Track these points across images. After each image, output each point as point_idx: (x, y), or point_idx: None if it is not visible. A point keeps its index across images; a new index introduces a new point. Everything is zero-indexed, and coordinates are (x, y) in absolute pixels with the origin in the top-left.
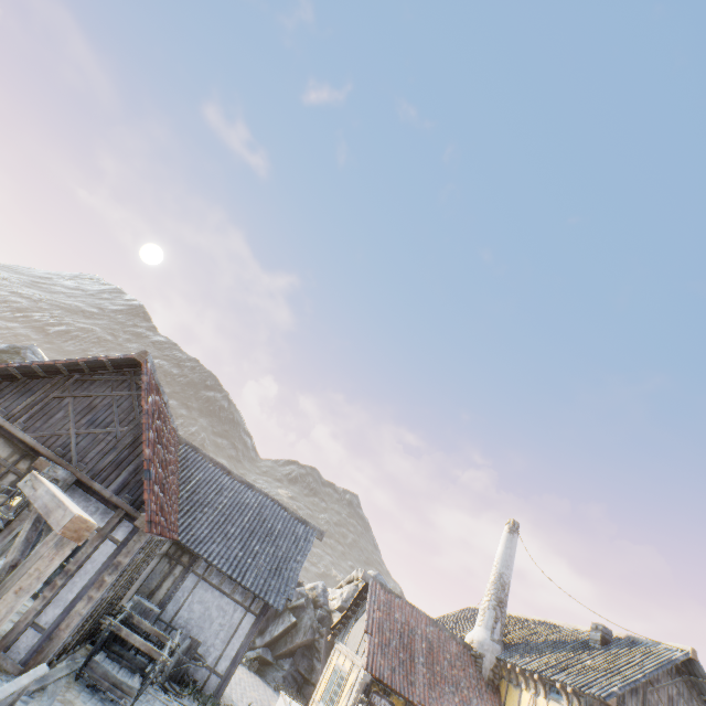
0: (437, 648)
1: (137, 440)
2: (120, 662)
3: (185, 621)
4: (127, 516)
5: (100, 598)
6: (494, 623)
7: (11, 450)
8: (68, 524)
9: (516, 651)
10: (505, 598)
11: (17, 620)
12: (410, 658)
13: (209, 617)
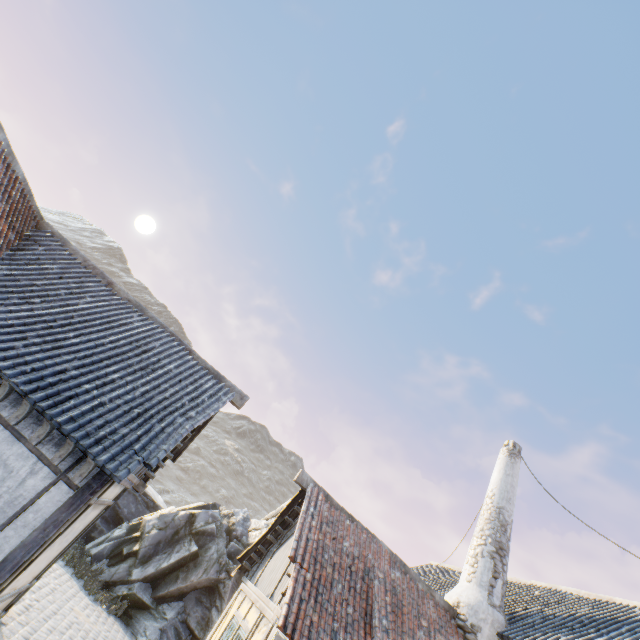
0: (407, 606)
1: None
2: None
3: None
4: None
5: None
6: (493, 579)
7: None
8: None
9: (532, 627)
10: (507, 544)
11: None
12: (365, 617)
13: None
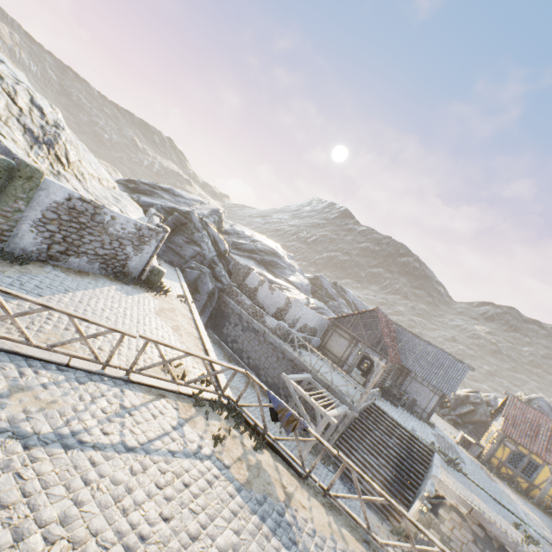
0: None
1: (381, 335)
2: (391, 398)
3: (410, 392)
4: (384, 357)
5: (382, 378)
6: None
7: (350, 337)
8: (382, 366)
9: None
10: None
11: (361, 380)
12: (535, 436)
13: (418, 392)
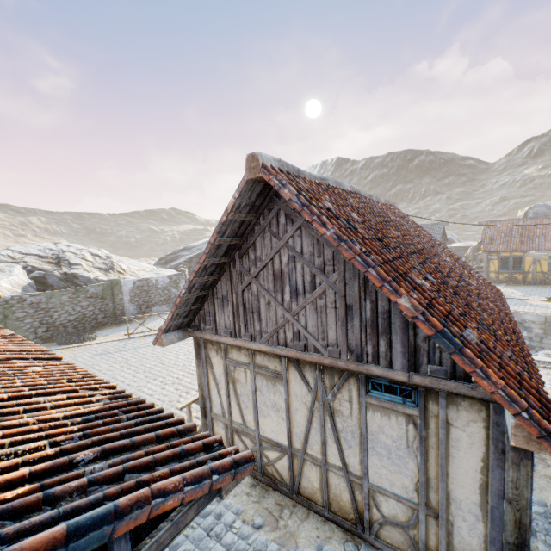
0: (531, 228)
1: None
2: None
3: None
4: None
5: None
6: None
7: None
8: None
9: None
10: None
11: None
12: (511, 239)
13: None
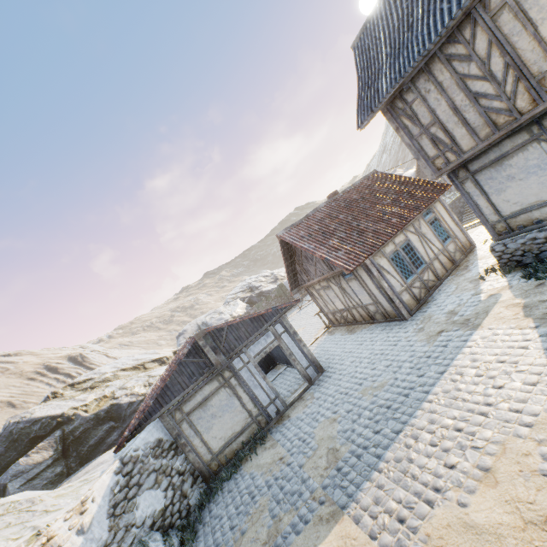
0: None
1: None
2: None
3: None
4: None
5: None
6: None
7: None
8: None
9: None
10: None
11: None
12: None
13: None
